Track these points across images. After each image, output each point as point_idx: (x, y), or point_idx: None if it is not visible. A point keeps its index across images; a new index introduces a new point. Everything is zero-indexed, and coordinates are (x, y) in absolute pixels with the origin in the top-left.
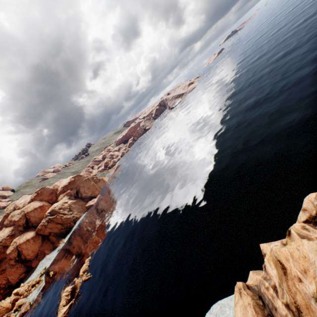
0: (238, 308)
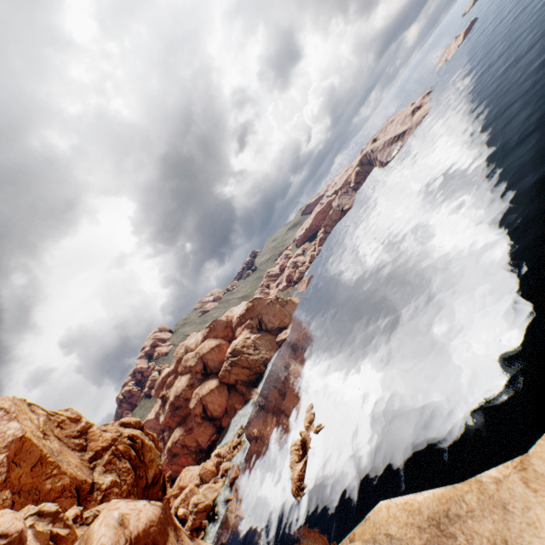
0: None
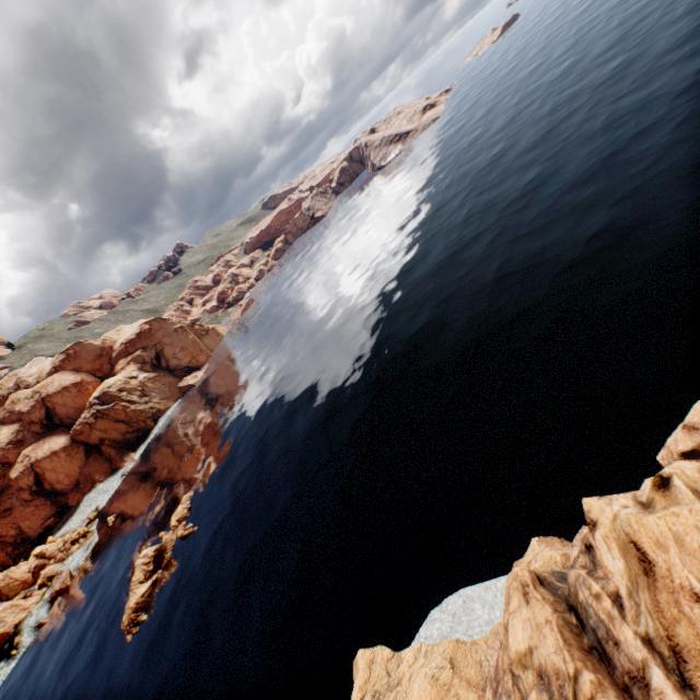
0: (518, 623)
